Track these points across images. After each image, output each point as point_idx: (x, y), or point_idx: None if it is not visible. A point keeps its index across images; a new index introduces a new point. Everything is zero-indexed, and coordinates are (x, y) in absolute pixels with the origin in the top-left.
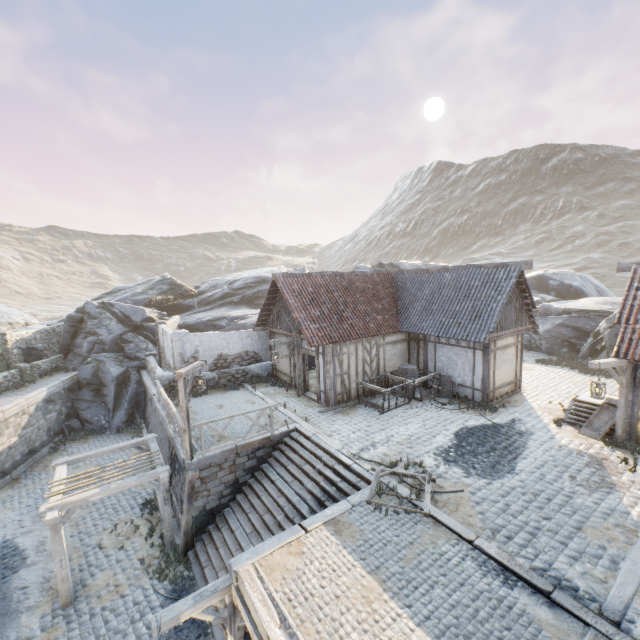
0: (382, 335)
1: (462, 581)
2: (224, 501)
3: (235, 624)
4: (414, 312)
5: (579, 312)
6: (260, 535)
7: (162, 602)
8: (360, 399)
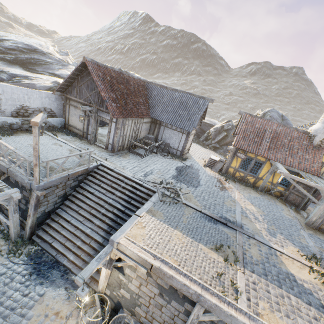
0: (143, 118)
1: (204, 225)
2: (57, 206)
3: (112, 264)
4: (158, 109)
5: (203, 123)
6: (91, 221)
7: (25, 268)
8: (130, 150)
